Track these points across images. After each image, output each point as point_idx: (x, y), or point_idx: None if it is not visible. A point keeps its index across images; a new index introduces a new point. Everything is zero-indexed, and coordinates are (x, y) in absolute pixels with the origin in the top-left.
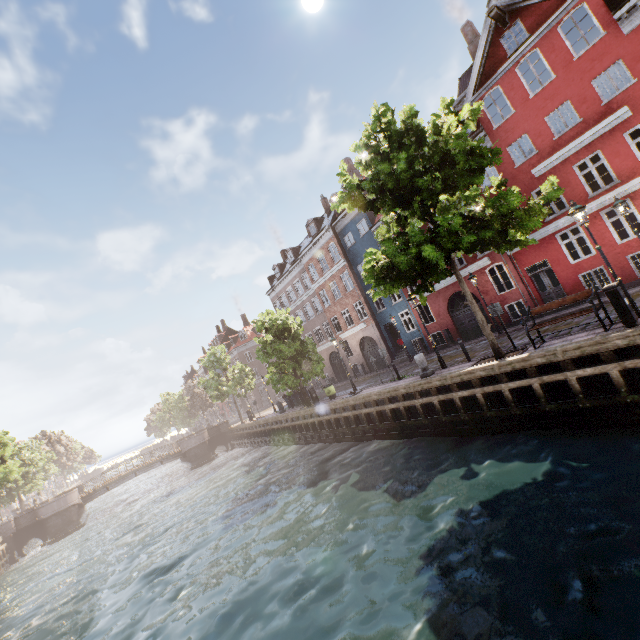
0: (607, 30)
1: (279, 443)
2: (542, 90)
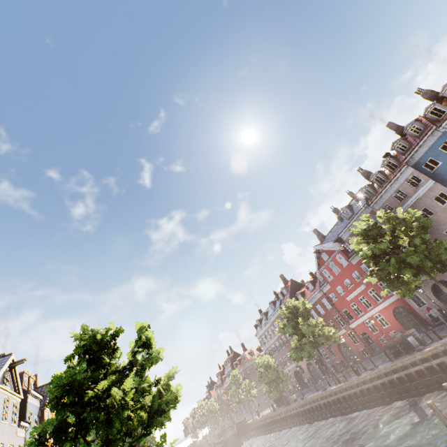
0: (348, 262)
1: (276, 430)
2: (338, 273)
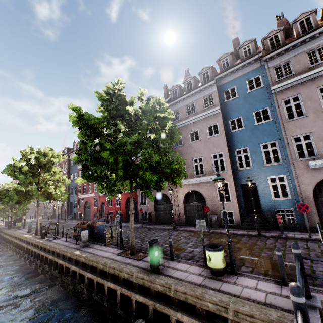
0: None
1: None
2: None
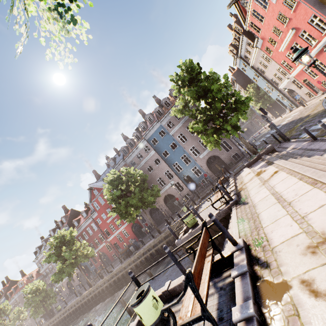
0: None
1: None
2: (104, 204)
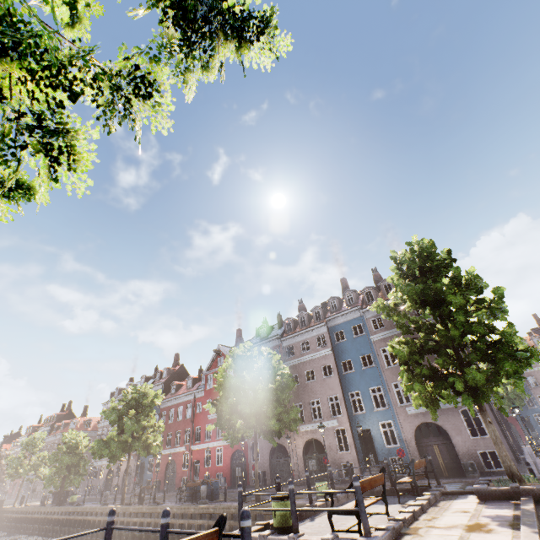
0: None
1: (23, 531)
2: None
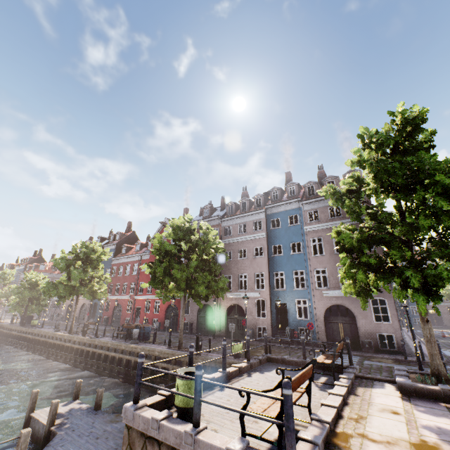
0: None
1: None
2: None
